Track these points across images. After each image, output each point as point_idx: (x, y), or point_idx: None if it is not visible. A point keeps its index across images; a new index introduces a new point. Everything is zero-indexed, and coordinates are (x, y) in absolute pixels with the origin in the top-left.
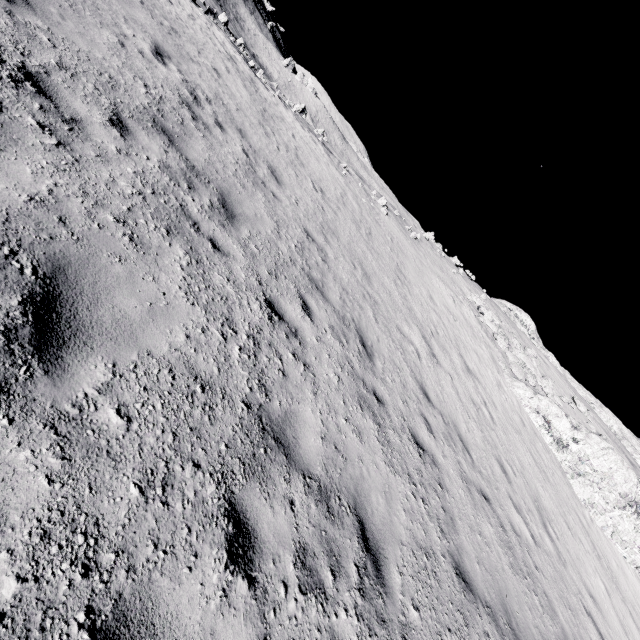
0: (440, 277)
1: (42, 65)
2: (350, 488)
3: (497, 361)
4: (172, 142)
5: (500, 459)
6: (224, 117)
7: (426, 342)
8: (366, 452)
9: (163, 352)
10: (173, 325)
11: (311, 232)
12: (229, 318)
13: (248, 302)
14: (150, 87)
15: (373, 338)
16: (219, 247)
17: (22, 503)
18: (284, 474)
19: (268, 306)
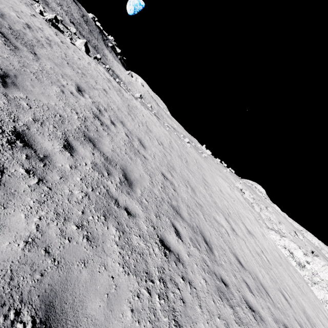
0: (221, 176)
1: (25, 124)
2: None
3: (258, 220)
4: (95, 145)
5: (281, 290)
6: (113, 117)
7: (228, 222)
8: None
9: None
10: (122, 306)
11: (164, 173)
12: (147, 271)
13: (152, 248)
14: (79, 113)
15: (208, 234)
16: (130, 212)
17: None
18: None
19: (162, 244)
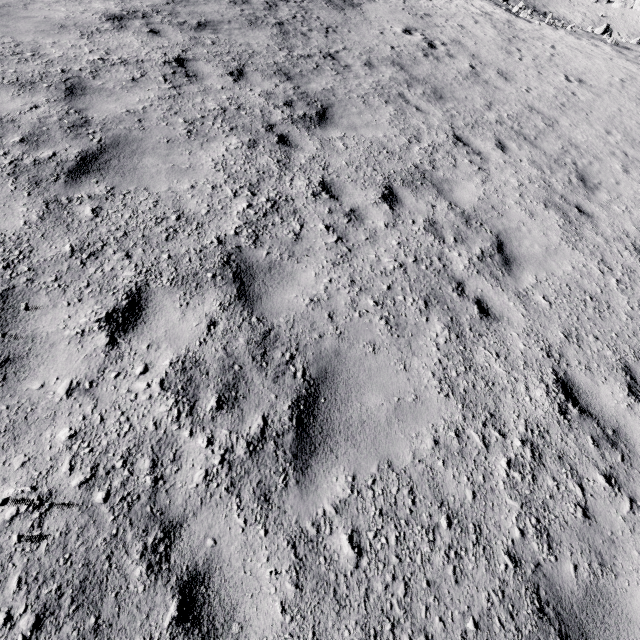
0: None
1: (336, 51)
2: (497, 227)
3: None
4: (402, 69)
5: None
6: (457, 51)
7: None
8: (534, 224)
9: (369, 137)
10: (377, 131)
11: (539, 108)
12: (416, 137)
13: (436, 134)
14: (395, 48)
15: (606, 180)
16: (421, 110)
17: (309, 150)
18: (433, 196)
19: (455, 138)
